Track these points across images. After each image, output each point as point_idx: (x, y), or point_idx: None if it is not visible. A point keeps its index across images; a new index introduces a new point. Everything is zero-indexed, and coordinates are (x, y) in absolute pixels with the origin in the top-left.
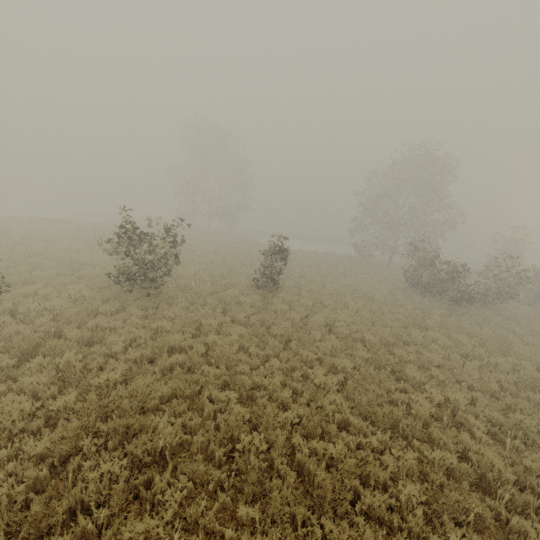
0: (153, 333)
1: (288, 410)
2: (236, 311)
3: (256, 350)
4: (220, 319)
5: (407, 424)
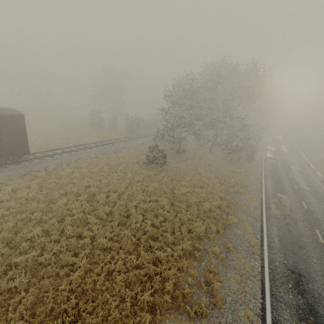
0: None
1: None
2: None
3: None
4: None
5: None
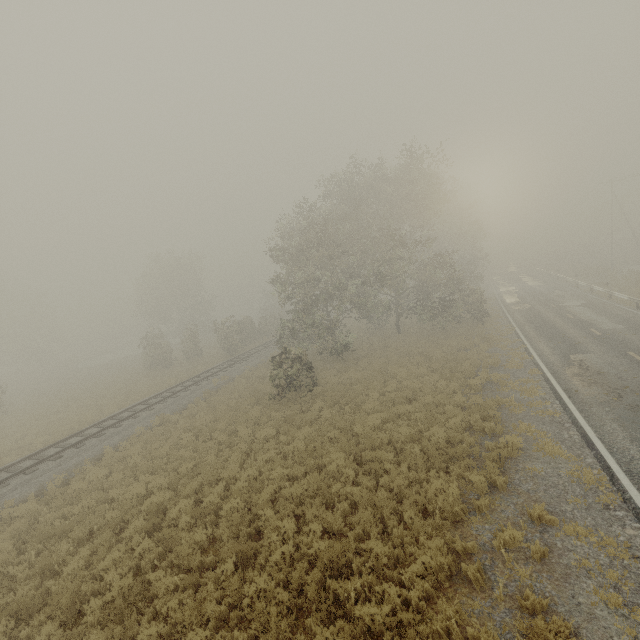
0: None
1: None
2: None
3: None
4: None
5: None
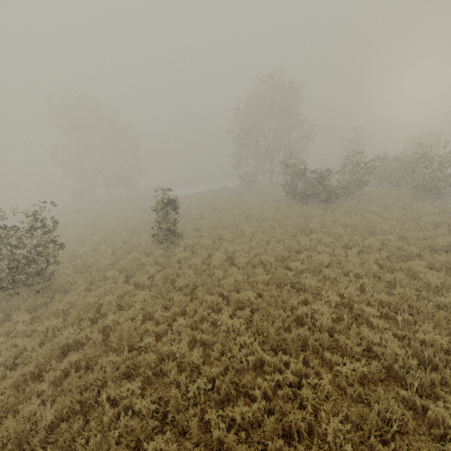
0: (42, 338)
1: (198, 379)
2: (138, 276)
3: (161, 314)
4: (121, 291)
5: (316, 338)
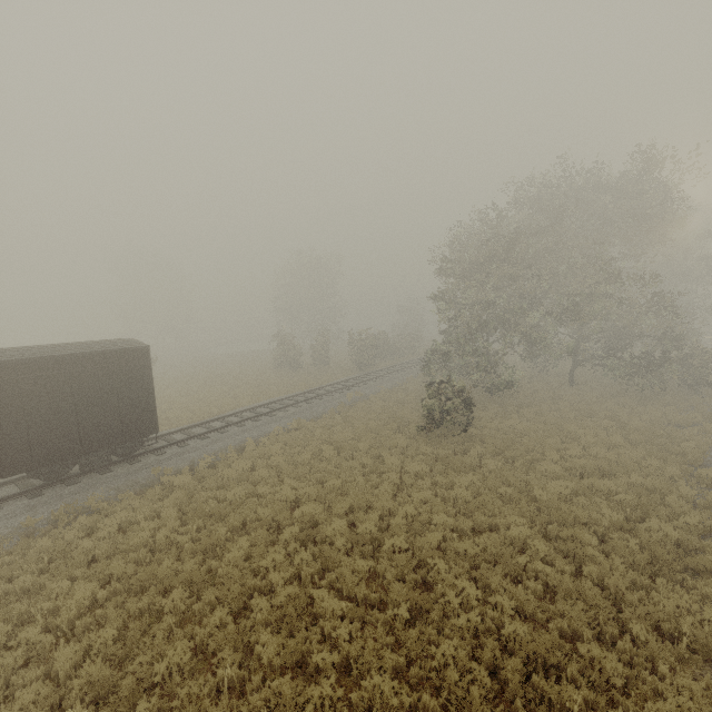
0: None
1: None
2: None
3: None
4: None
5: None
